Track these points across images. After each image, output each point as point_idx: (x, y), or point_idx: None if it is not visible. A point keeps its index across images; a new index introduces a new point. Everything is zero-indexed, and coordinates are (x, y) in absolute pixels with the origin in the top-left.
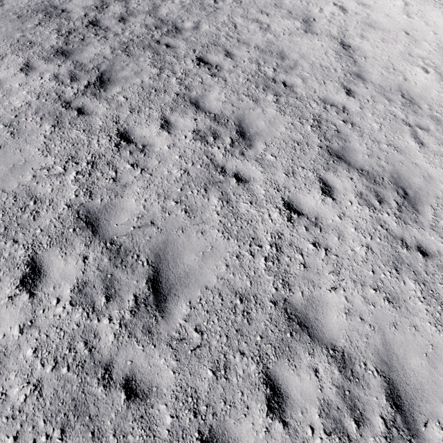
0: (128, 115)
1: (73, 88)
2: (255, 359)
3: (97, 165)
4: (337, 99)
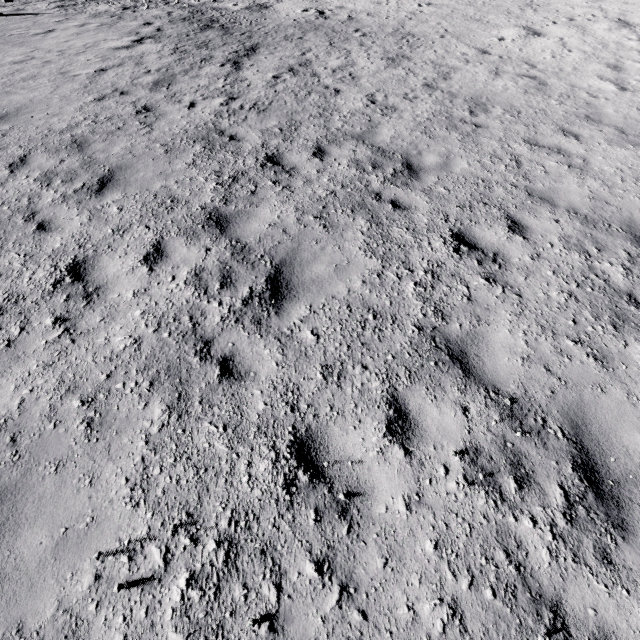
0: (318, 386)
1: (221, 305)
2: None
3: (238, 552)
4: None
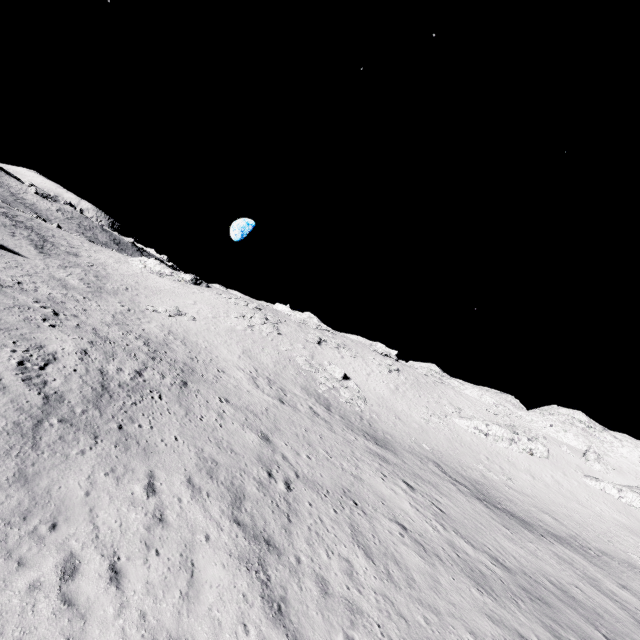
0: None
1: None
2: (1, 226)
3: None
4: (55, 242)
